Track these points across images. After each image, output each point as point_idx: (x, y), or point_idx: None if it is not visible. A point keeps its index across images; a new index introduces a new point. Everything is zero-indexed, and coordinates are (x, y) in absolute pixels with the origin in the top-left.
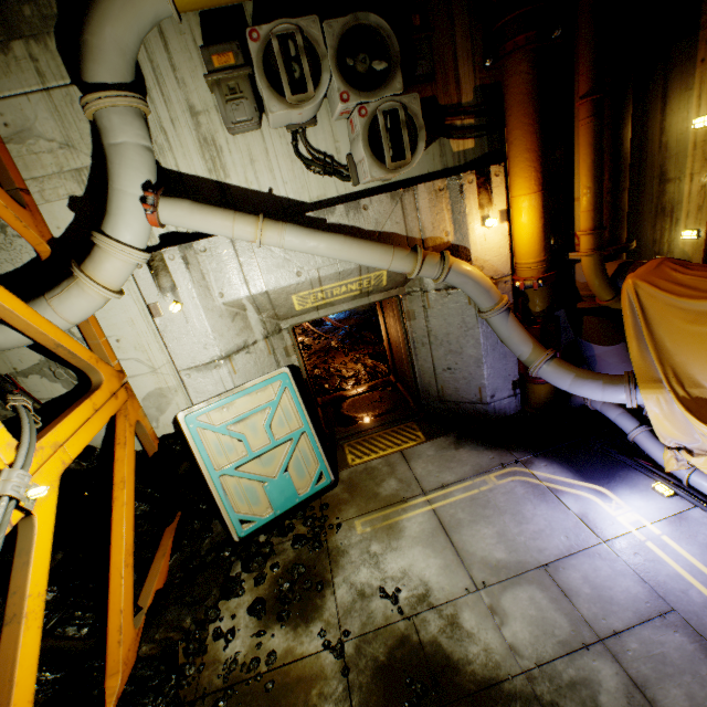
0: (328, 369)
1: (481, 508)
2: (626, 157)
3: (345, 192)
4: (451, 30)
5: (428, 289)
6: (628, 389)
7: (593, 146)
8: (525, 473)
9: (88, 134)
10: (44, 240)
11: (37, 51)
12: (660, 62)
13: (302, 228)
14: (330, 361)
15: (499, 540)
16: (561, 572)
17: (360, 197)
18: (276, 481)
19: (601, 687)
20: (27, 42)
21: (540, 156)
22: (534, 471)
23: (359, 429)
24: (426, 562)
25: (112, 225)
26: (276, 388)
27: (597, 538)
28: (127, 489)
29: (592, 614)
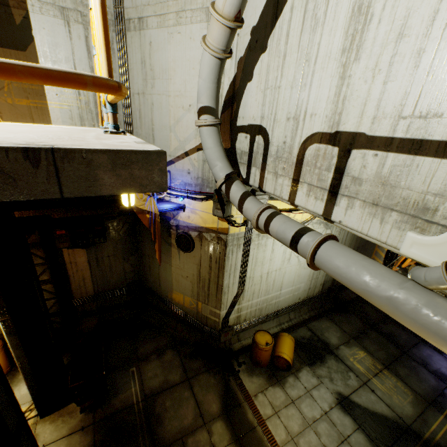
0: None
1: None
2: None
3: None
4: None
5: None
6: None
7: None
8: None
9: None
10: None
11: None
12: None
13: None
14: None
15: None
16: None
17: None
18: None
19: None
20: None
21: None
22: None
23: None
24: None
25: None
26: None
27: None
28: None
29: None
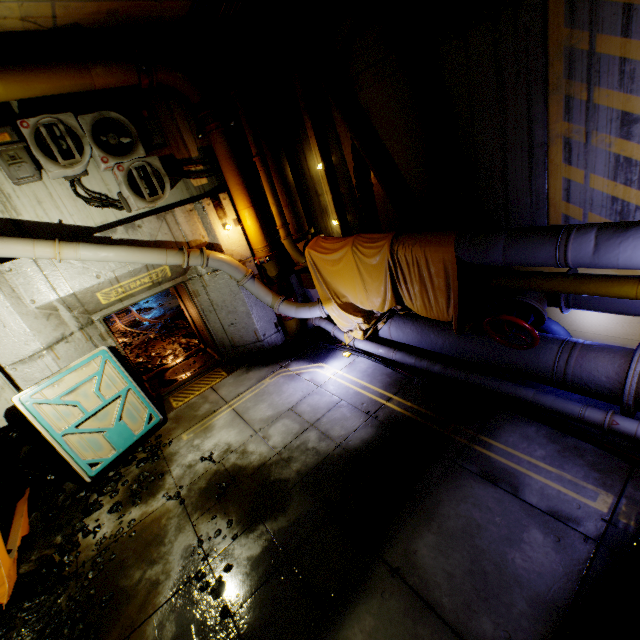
0: (150, 354)
1: (260, 397)
2: (292, 185)
3: (123, 217)
4: (172, 116)
5: (202, 274)
6: (319, 307)
7: (268, 182)
8: (285, 371)
9: None
10: None
11: None
12: (296, 135)
13: (93, 244)
14: (151, 349)
15: (269, 407)
16: (298, 407)
17: (135, 219)
18: (114, 428)
19: (310, 441)
20: None
21: (246, 187)
22: (290, 368)
23: (180, 384)
24: (229, 434)
25: None
26: (99, 362)
27: (316, 386)
28: None
29: (310, 417)
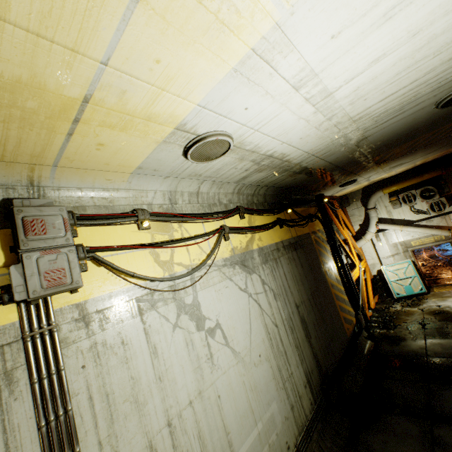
0: (432, 271)
1: None
2: None
3: (426, 217)
4: None
5: None
6: None
7: None
8: None
9: (364, 213)
10: (354, 232)
11: (356, 203)
12: None
13: (412, 227)
14: (434, 269)
15: None
16: None
17: (431, 217)
18: (406, 286)
19: None
20: (355, 202)
21: None
22: None
23: (440, 284)
24: (451, 303)
25: (369, 229)
26: (406, 264)
27: None
28: (369, 280)
29: None
